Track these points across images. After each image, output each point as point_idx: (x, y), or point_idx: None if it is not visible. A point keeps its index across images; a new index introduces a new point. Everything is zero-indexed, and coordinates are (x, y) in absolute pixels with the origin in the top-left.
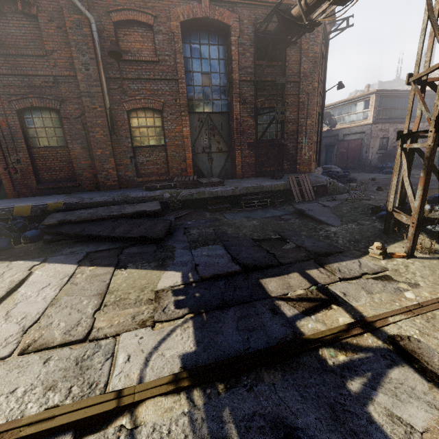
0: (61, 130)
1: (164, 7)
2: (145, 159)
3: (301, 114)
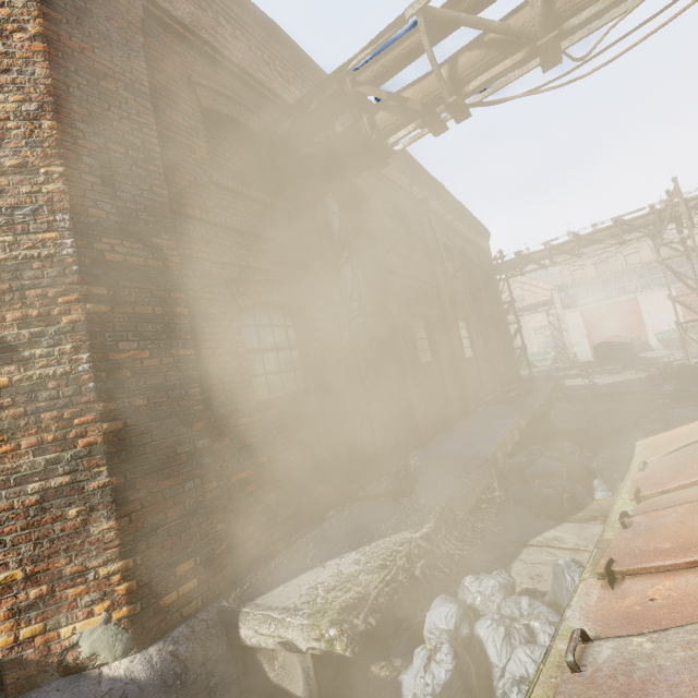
0: (427, 342)
1: (451, 237)
2: (470, 373)
3: (506, 327)
